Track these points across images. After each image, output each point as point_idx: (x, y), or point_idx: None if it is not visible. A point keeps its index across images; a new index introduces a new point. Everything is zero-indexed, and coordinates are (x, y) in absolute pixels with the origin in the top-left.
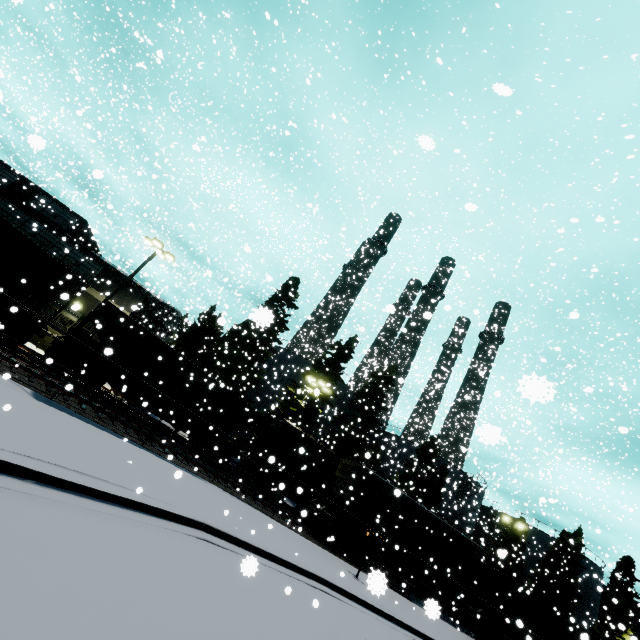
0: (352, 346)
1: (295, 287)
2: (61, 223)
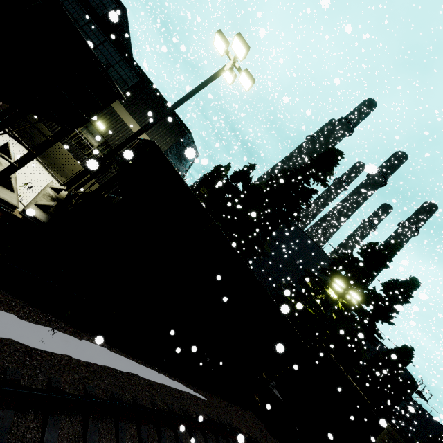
0: (390, 254)
1: (335, 161)
2: (95, 4)
